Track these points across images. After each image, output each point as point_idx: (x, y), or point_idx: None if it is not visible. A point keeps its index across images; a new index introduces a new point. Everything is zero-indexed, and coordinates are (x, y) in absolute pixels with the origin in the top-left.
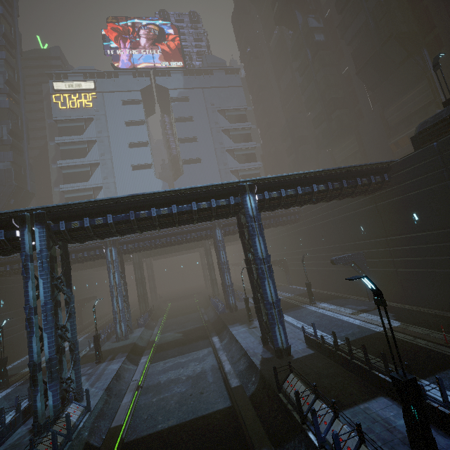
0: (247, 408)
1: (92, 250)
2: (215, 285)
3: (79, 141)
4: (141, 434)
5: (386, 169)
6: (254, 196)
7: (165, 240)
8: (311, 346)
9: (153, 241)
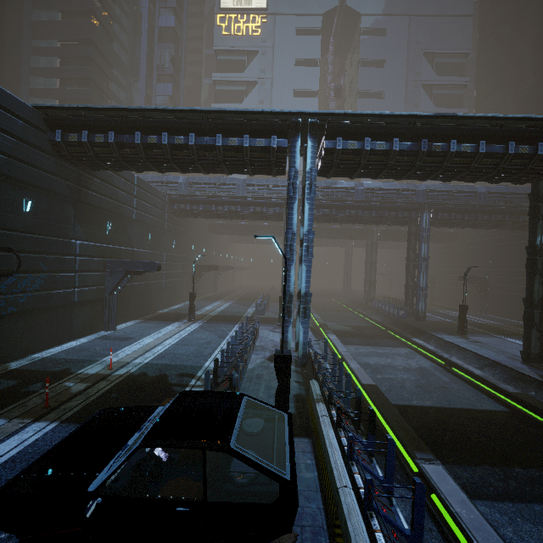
0: None
1: (270, 207)
2: (372, 288)
3: (238, 81)
4: (396, 402)
5: None
6: None
7: (356, 213)
8: None
9: (341, 211)
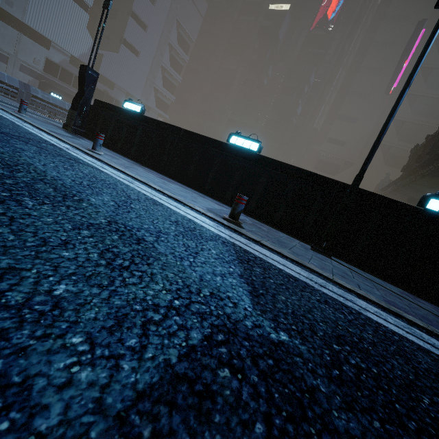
0: None
1: None
2: None
3: None
4: None
5: None
6: None
7: None
8: None
9: None
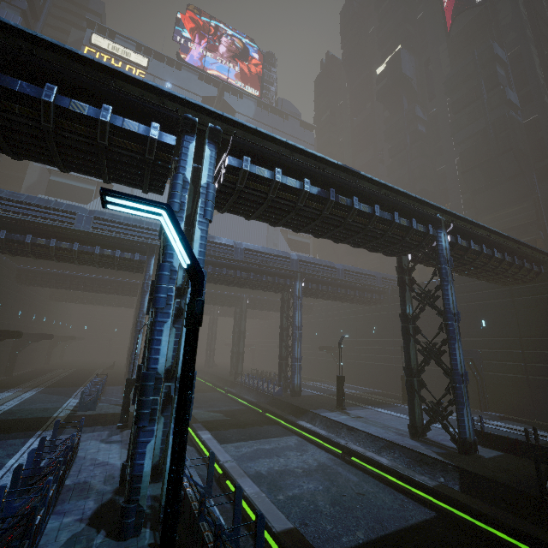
0: (507, 516)
1: (127, 252)
2: (241, 361)
3: None
4: None
5: (543, 261)
6: (447, 236)
7: (234, 274)
8: (491, 446)
9: (218, 269)
